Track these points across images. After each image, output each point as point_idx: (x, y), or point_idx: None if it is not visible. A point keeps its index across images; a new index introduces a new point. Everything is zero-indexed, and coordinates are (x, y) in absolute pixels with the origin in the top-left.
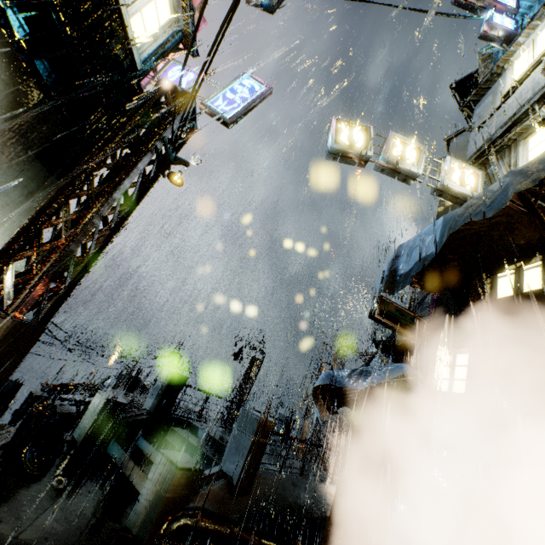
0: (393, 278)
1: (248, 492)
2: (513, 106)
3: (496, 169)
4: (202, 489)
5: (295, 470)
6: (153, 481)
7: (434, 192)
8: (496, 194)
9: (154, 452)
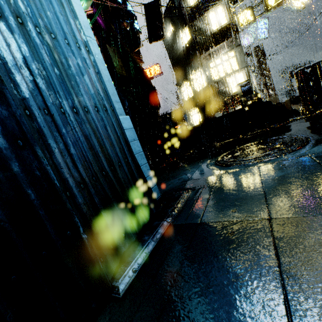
0: None
1: None
2: None
3: None
4: None
5: None
6: None
7: None
8: None
9: None
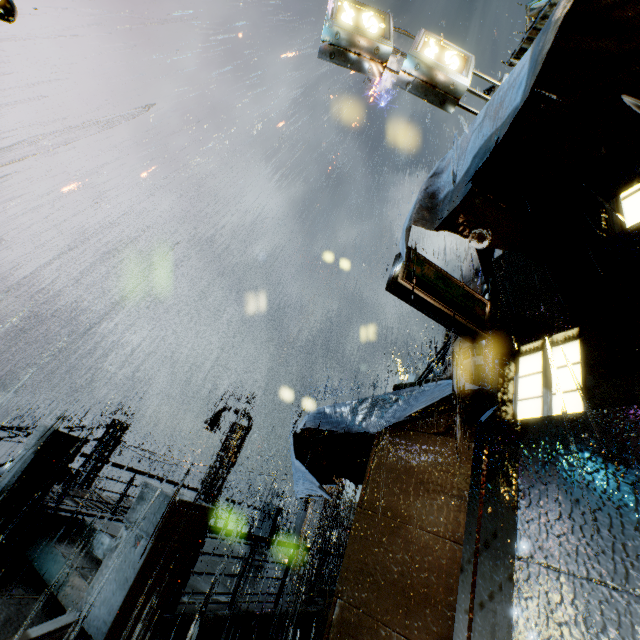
0: (433, 204)
1: None
2: None
3: None
4: None
5: (271, 595)
6: None
7: None
8: None
9: None
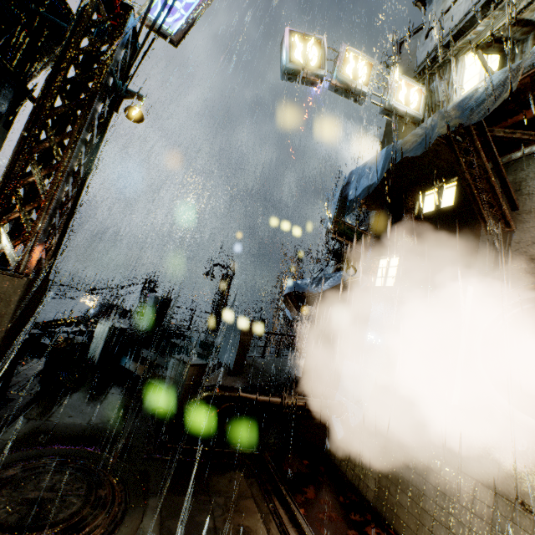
0: (345, 203)
1: (241, 373)
2: (460, 10)
3: (437, 86)
4: (209, 376)
5: (272, 354)
6: (172, 376)
7: (383, 111)
8: (426, 133)
9: (161, 359)
